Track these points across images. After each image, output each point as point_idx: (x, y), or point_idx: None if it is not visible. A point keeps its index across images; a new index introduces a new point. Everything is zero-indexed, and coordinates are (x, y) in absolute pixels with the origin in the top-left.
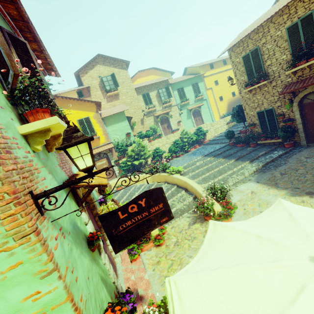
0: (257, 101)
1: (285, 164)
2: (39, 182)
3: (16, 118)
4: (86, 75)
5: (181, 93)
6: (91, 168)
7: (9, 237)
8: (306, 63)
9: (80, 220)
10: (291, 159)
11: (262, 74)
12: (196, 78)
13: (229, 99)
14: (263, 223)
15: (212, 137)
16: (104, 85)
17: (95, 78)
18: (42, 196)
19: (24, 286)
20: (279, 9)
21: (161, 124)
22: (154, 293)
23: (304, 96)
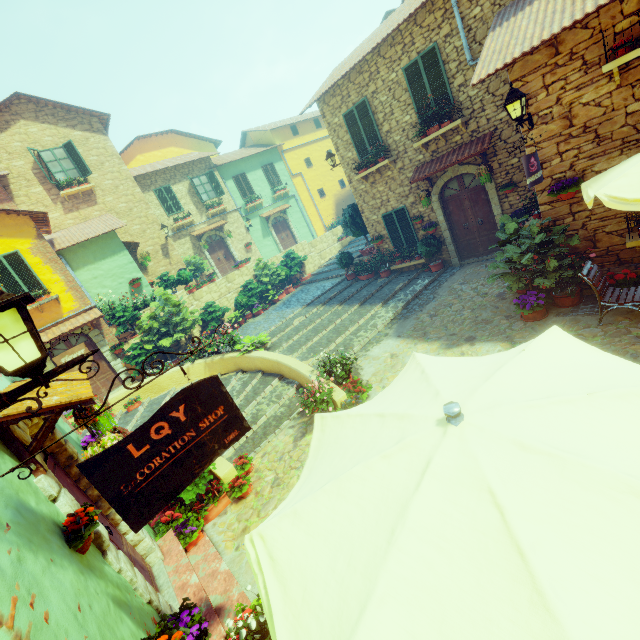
0: (379, 196)
1: (435, 299)
2: None
3: None
4: None
5: (242, 185)
6: (37, 364)
7: None
8: (439, 129)
9: (35, 493)
10: (442, 290)
11: (380, 148)
12: (269, 153)
13: (336, 193)
14: (390, 395)
15: (316, 268)
16: (49, 170)
17: (20, 153)
18: None
19: None
20: (388, 34)
21: (210, 253)
22: (245, 591)
23: (445, 185)
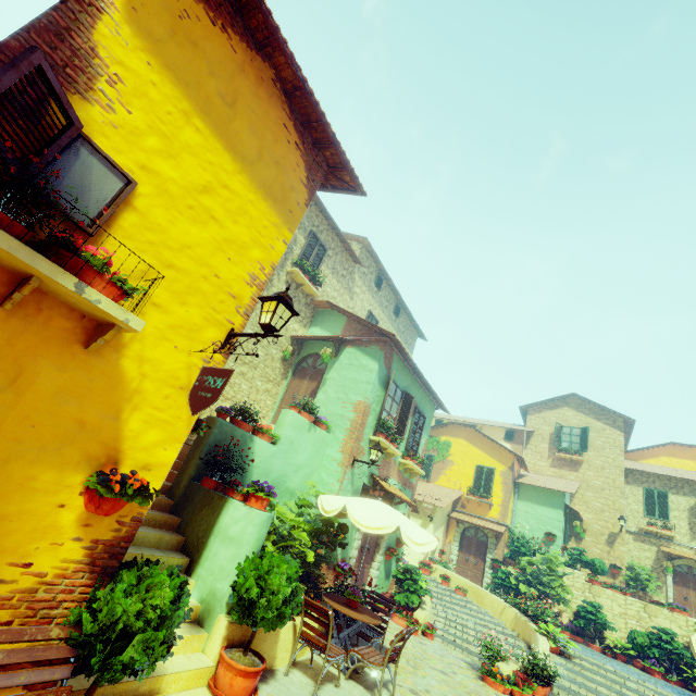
0: None
1: None
2: (360, 458)
3: (373, 432)
4: (537, 414)
5: None
6: (373, 461)
7: (341, 462)
8: None
9: None
10: None
11: None
12: None
13: None
14: None
15: None
16: (560, 438)
17: (551, 423)
18: (356, 460)
19: (334, 479)
20: None
21: (675, 582)
22: None
23: None
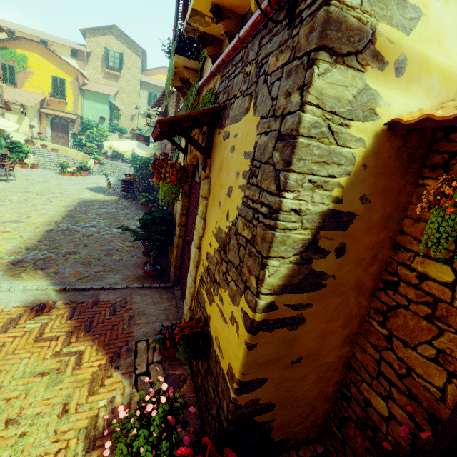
0: None
1: None
2: None
3: None
4: (93, 38)
5: None
6: None
7: None
8: None
9: None
10: None
11: None
12: None
13: None
14: None
15: None
16: (108, 59)
17: (102, 47)
18: None
19: None
20: None
21: None
22: None
23: None
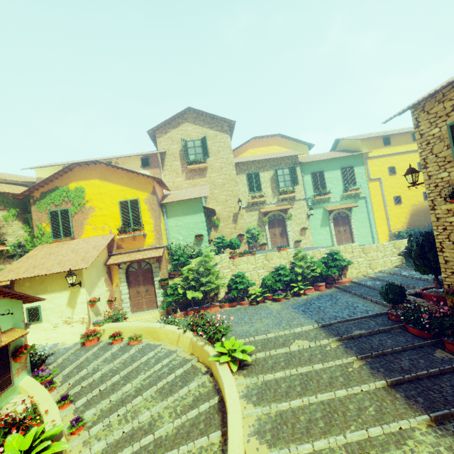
0: None
1: None
2: None
3: None
4: (164, 135)
5: (317, 180)
6: None
7: None
8: None
9: None
10: None
11: None
12: (353, 158)
13: (415, 203)
14: None
15: (359, 275)
16: (188, 152)
17: (177, 141)
18: None
19: None
20: None
21: (269, 227)
22: None
23: None
